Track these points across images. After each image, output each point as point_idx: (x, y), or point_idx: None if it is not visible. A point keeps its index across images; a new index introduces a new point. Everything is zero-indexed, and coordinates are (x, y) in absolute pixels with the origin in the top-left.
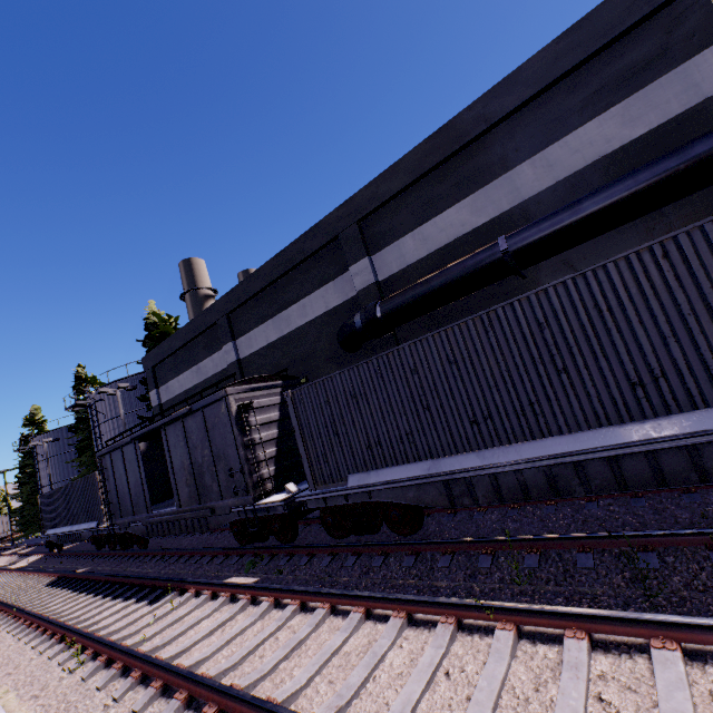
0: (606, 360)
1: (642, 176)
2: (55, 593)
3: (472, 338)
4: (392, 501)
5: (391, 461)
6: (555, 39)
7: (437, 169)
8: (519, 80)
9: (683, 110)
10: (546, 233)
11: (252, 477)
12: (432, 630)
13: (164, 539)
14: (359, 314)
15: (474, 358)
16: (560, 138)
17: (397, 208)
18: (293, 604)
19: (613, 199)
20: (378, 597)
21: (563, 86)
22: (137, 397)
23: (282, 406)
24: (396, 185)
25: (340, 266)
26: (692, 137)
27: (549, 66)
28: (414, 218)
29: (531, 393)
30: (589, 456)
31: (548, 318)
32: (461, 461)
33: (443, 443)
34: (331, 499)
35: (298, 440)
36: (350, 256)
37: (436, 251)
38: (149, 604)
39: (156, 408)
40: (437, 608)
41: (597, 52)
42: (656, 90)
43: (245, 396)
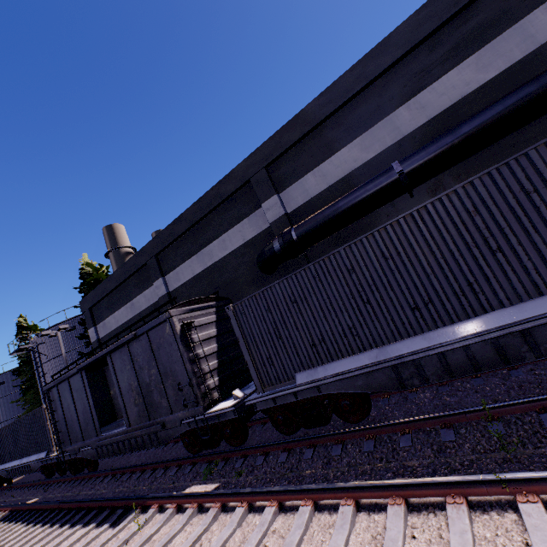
0: (539, 235)
1: (508, 101)
2: (8, 528)
3: (405, 233)
4: (342, 392)
5: (336, 355)
6: (416, 11)
7: (329, 119)
8: (391, 44)
9: (524, 56)
10: (433, 154)
11: (200, 388)
12: (438, 513)
13: (111, 459)
14: (276, 239)
15: (408, 251)
16: (428, 86)
17: (298, 153)
18: (271, 506)
19: (487, 122)
20: (365, 486)
21: (425, 46)
22: (76, 336)
23: (218, 323)
24: (296, 134)
25: (253, 205)
26: (534, 75)
27: (414, 31)
28: (313, 160)
29: (469, 275)
30: (538, 322)
31: (477, 206)
32: (408, 345)
33: (387, 332)
34: (280, 398)
35: (242, 349)
36: (261, 195)
37: (334, 183)
38: (111, 526)
39: (95, 343)
40: (436, 489)
41: (451, 18)
42: (501, 43)
43: (186, 316)
